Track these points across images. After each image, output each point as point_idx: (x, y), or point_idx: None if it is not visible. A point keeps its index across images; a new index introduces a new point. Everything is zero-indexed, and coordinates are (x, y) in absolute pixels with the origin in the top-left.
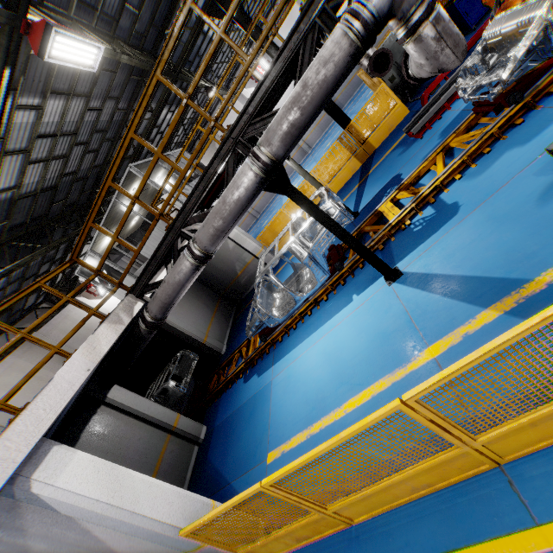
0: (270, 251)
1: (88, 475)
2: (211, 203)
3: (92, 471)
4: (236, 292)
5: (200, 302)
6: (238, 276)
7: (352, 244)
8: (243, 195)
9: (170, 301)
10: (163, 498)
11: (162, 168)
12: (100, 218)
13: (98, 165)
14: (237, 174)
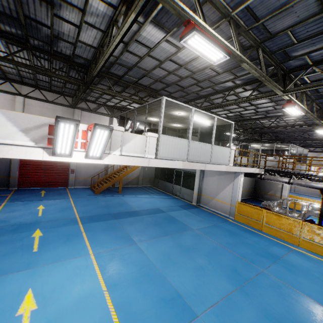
0: (294, 199)
1: (241, 181)
2: (302, 177)
3: (242, 182)
4: (259, 195)
5: (249, 184)
6: (267, 193)
7: (319, 218)
8: (314, 186)
9: (271, 179)
10: (240, 196)
11: (294, 148)
12: (260, 139)
13: (281, 130)
14: (319, 183)
